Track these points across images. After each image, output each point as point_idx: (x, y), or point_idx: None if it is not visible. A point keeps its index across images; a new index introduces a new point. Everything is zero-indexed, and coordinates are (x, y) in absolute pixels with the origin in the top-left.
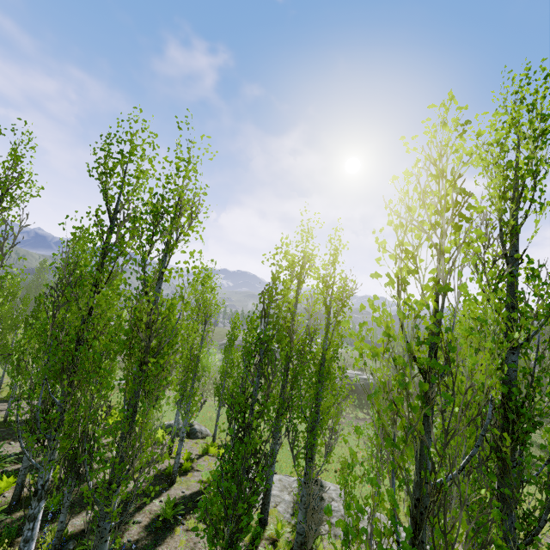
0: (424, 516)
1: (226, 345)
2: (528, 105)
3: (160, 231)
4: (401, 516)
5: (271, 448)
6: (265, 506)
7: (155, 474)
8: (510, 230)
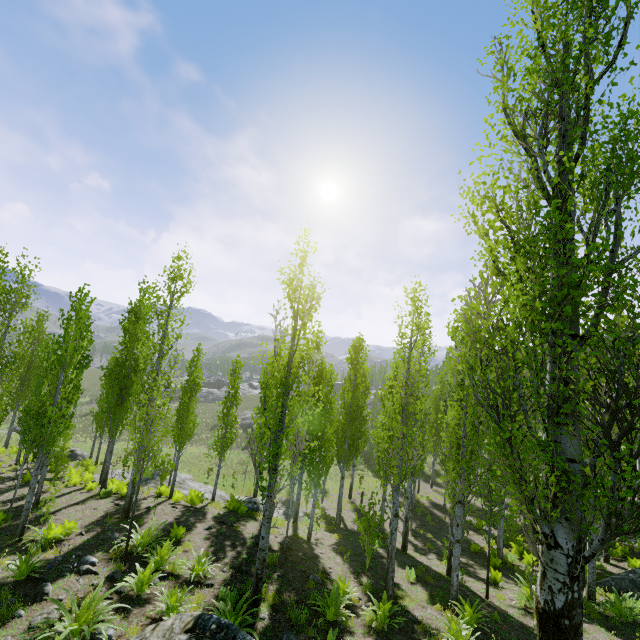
0: (58, 388)
1: (103, 379)
2: (171, 266)
3: (3, 312)
4: (238, 493)
5: (110, 436)
6: (103, 472)
7: (25, 473)
8: (157, 315)
